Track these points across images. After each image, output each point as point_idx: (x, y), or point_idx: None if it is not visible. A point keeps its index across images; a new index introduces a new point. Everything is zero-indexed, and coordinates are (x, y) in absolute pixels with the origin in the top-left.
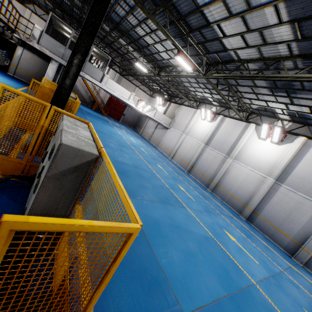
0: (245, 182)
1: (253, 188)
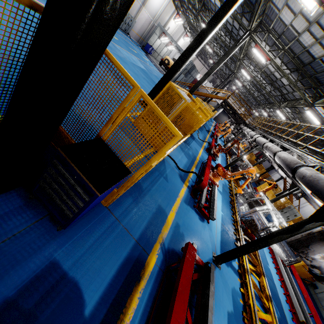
0: (308, 212)
1: (309, 215)
